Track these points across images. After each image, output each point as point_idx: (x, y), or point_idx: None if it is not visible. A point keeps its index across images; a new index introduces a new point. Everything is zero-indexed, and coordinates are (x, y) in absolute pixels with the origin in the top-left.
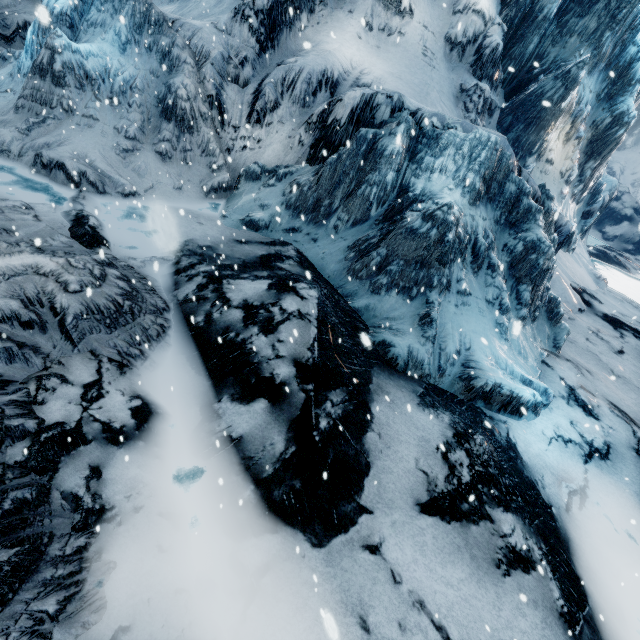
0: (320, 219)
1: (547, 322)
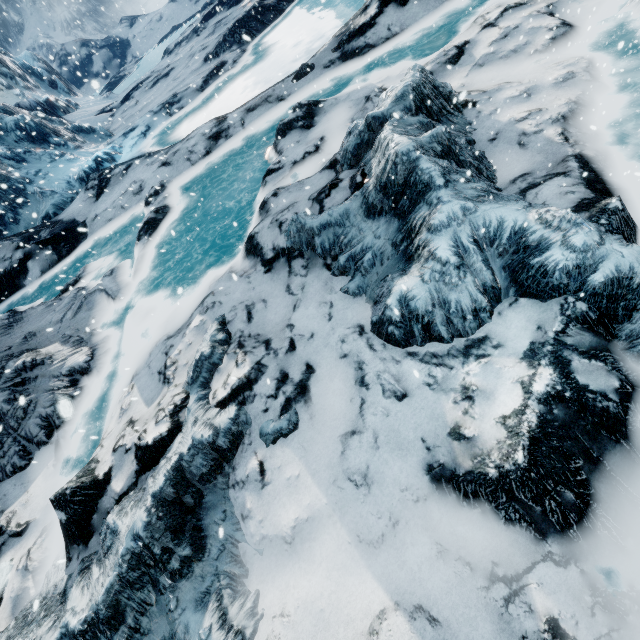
0: None
1: (92, 136)
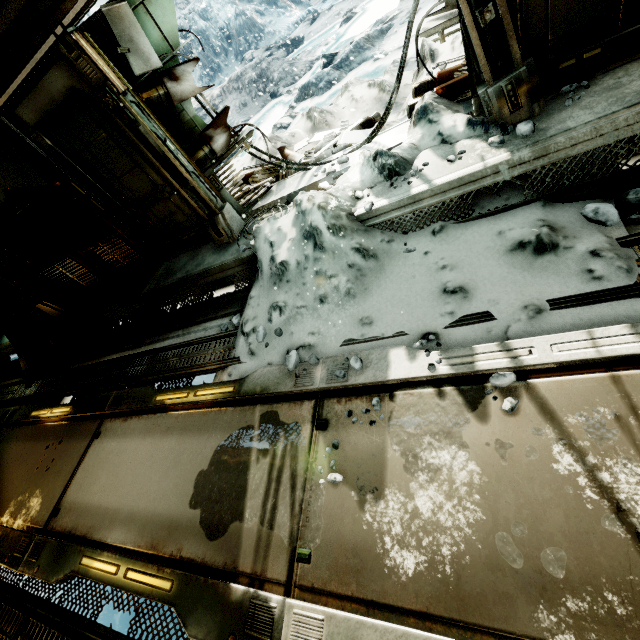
0: (220, 71)
1: (300, 6)
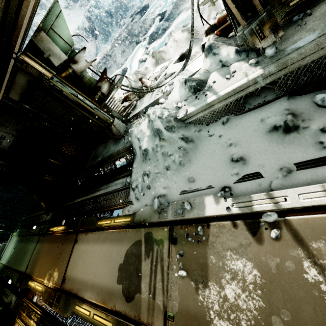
0: (110, 34)
1: None
